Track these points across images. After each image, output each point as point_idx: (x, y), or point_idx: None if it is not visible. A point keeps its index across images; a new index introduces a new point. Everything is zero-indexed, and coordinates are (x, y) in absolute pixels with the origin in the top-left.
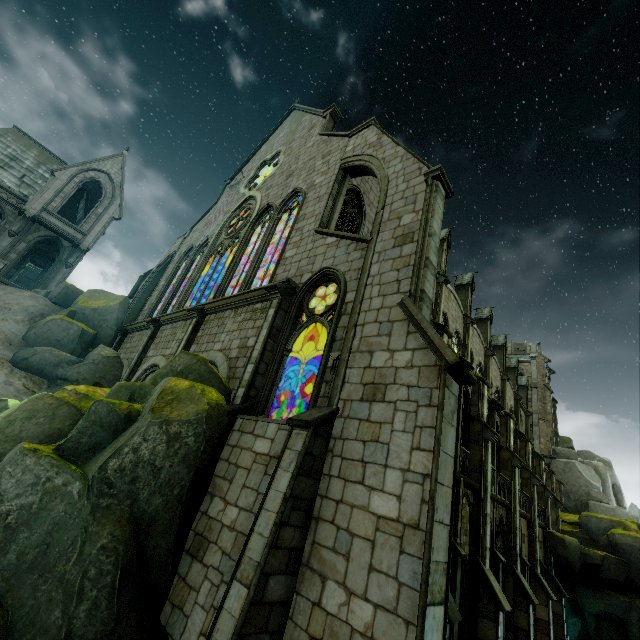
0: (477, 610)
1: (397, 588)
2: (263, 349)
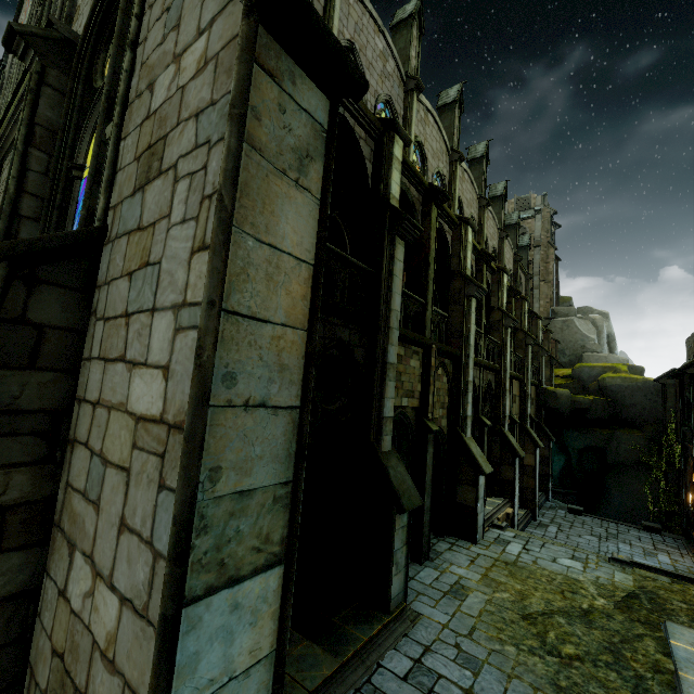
0: (456, 479)
1: (151, 564)
2: (20, 169)
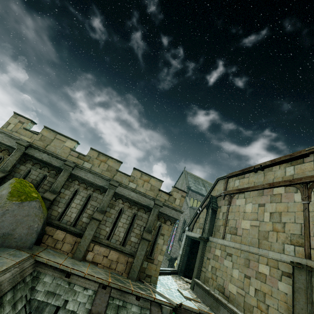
0: None
1: None
2: None
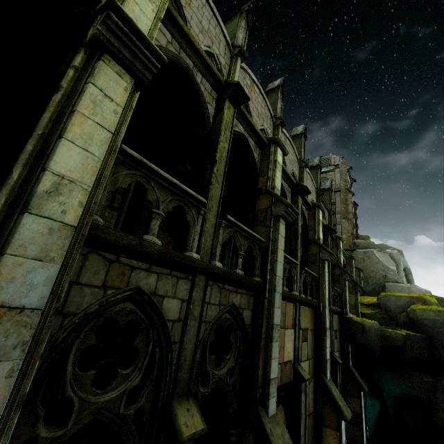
0: None
1: None
2: None
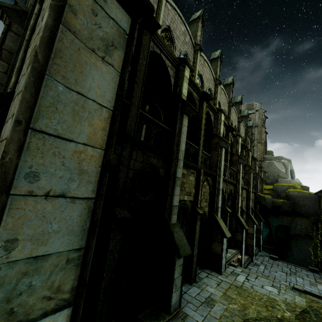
0: (212, 239)
1: None
2: None
